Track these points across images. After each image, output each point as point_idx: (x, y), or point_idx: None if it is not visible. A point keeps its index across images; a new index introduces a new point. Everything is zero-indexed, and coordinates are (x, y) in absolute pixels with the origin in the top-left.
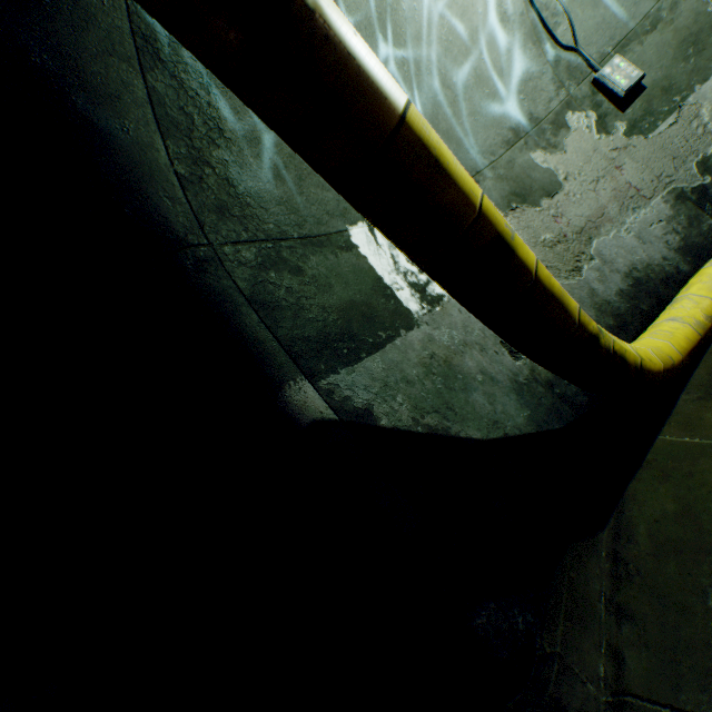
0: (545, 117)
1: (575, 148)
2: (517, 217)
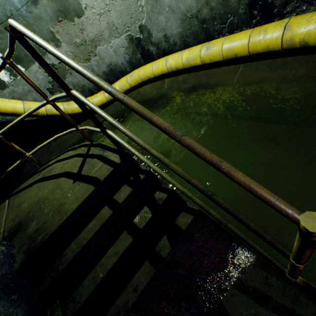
0: None
1: None
2: (63, 27)
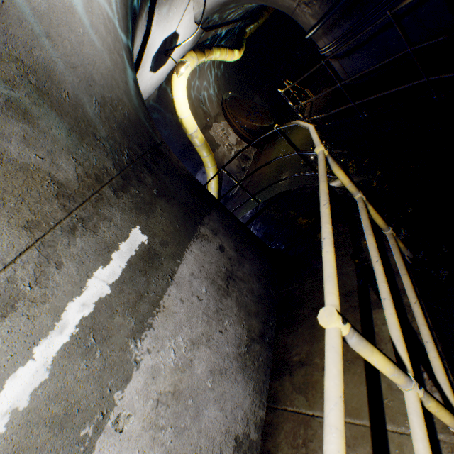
0: None
1: None
2: None
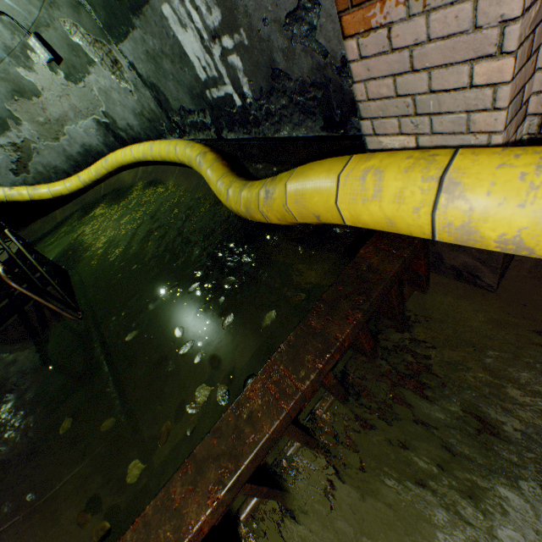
0: (16, 48)
1: (43, 74)
2: (21, 106)
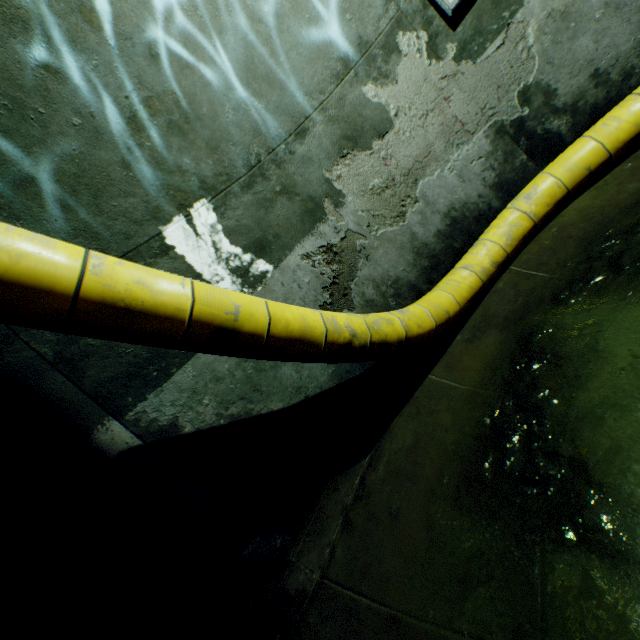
0: (376, 40)
1: (407, 77)
2: (348, 165)
